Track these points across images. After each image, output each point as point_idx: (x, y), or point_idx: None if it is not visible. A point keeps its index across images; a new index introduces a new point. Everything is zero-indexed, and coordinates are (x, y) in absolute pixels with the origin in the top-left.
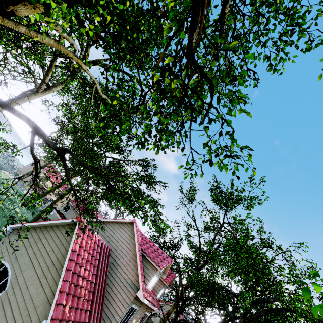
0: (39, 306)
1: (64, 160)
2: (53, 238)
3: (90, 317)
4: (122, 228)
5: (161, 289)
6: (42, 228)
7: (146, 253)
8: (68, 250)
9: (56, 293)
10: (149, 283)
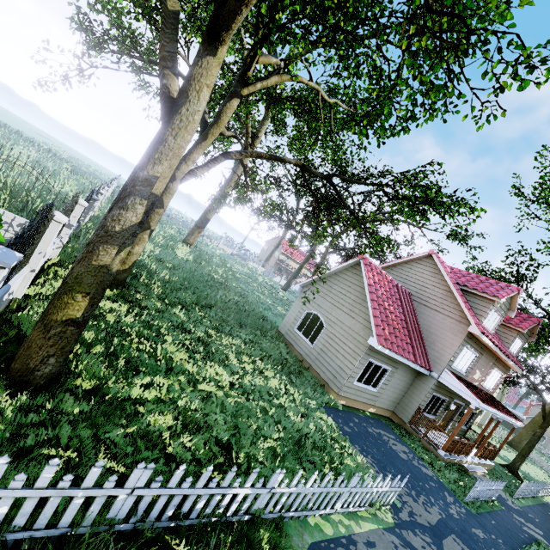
0: (359, 331)
1: (334, 185)
2: (343, 283)
3: (413, 350)
4: (416, 267)
5: (514, 339)
6: (327, 278)
7: (467, 287)
8: (363, 287)
9: (370, 318)
10: (485, 321)
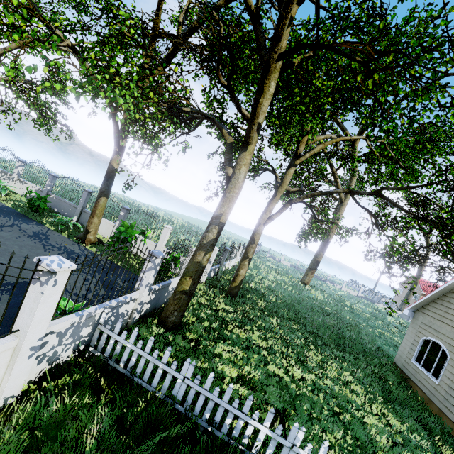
0: None
1: (384, 197)
2: None
3: None
4: None
5: None
6: (440, 298)
7: None
8: None
9: None
10: None
